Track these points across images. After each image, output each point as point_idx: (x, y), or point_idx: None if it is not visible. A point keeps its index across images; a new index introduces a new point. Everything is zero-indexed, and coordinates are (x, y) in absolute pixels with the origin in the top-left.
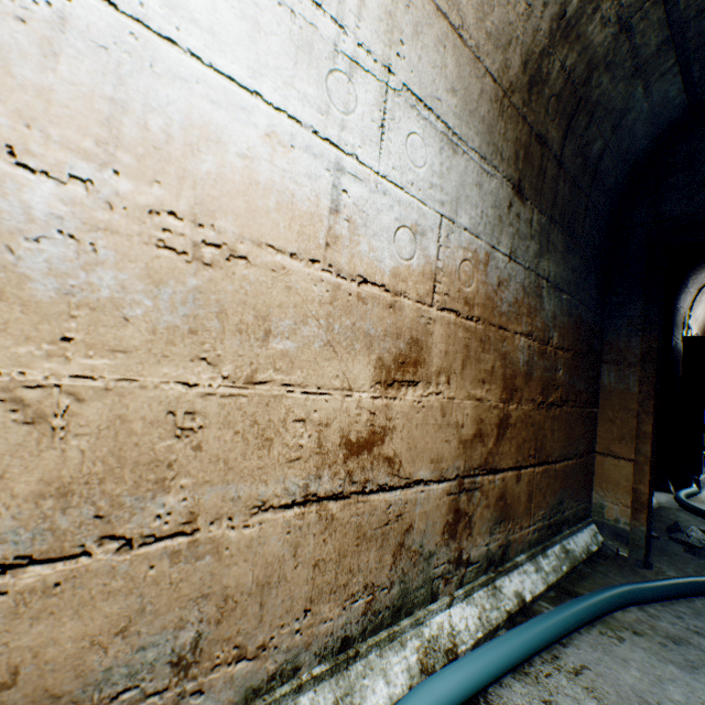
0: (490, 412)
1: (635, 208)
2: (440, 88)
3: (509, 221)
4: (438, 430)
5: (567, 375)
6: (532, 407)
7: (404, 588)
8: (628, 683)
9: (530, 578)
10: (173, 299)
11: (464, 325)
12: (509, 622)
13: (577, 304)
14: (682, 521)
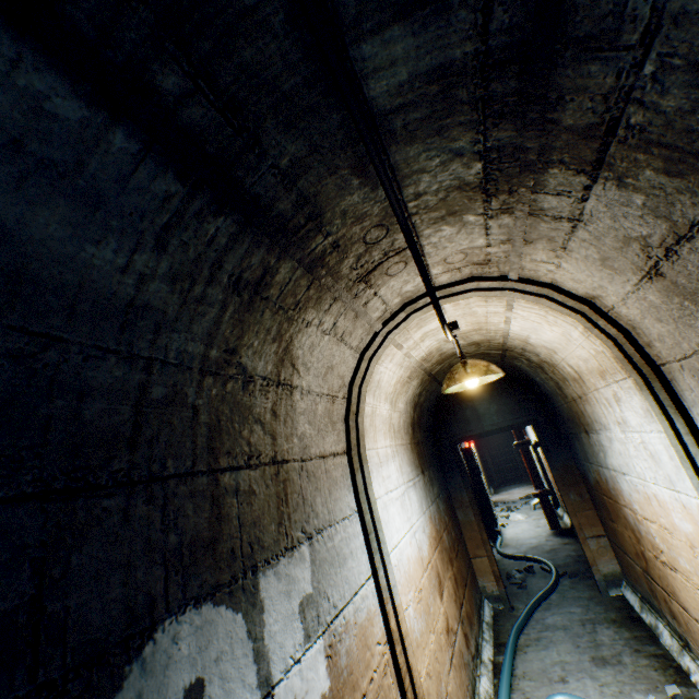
0: (453, 578)
1: (440, 429)
2: (408, 468)
3: (426, 489)
4: (451, 603)
5: (454, 530)
6: (455, 561)
7: (471, 681)
8: (536, 667)
9: (487, 648)
10: (423, 617)
11: (438, 550)
12: (494, 674)
13: (443, 492)
14: (507, 567)
